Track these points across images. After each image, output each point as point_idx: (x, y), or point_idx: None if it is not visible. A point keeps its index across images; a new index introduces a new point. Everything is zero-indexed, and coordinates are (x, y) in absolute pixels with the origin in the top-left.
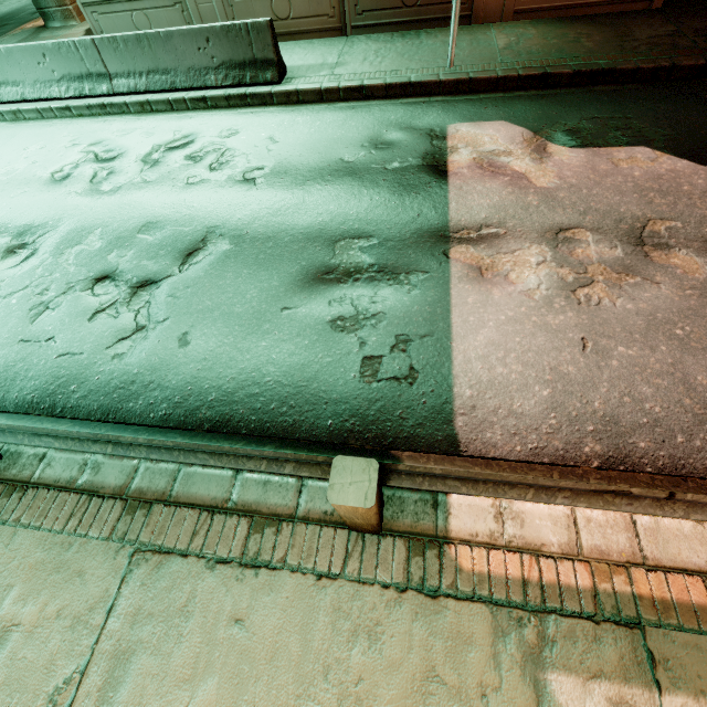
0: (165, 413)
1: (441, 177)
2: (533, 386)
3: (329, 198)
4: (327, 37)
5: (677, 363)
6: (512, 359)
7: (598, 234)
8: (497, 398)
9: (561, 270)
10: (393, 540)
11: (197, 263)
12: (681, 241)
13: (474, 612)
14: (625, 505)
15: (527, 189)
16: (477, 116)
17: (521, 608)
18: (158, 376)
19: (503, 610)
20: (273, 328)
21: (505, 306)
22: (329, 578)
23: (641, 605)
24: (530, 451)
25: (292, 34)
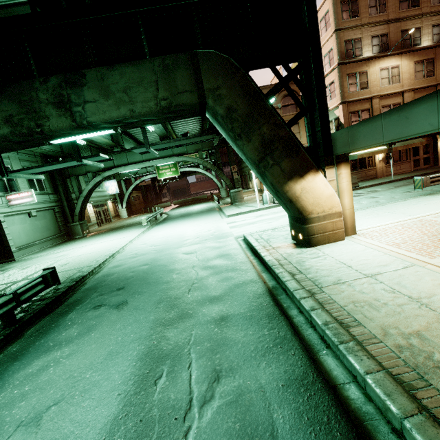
0: None
1: None
2: None
3: None
4: None
5: None
6: None
7: None
8: None
9: None
10: None
11: None
12: None
13: None
14: None
15: None
16: None
17: None
18: None
19: None
20: None
21: None
22: None
23: None
24: None
25: None
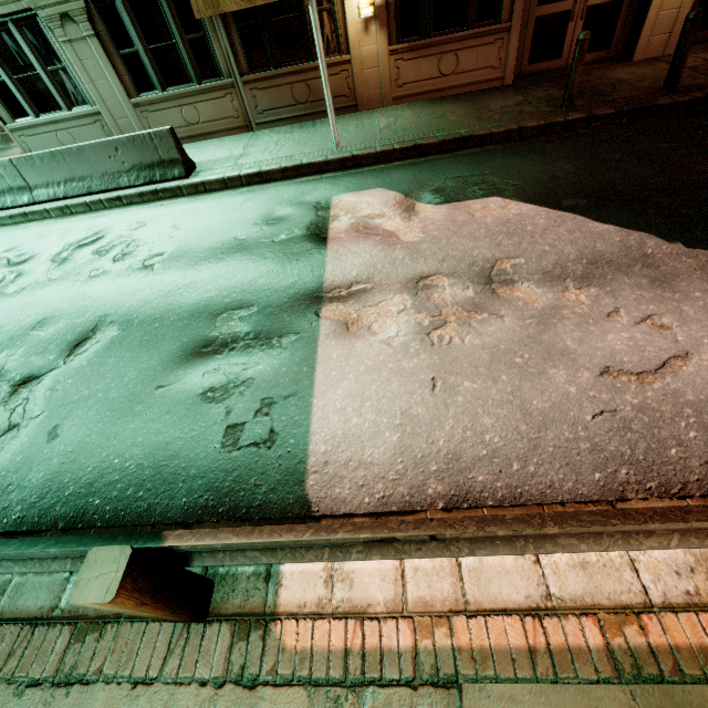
0: (18, 516)
1: (321, 243)
2: (384, 432)
3: (219, 274)
4: (236, 133)
5: (516, 391)
6: (367, 408)
7: (453, 278)
8: (349, 450)
9: (419, 315)
10: (219, 626)
11: (83, 353)
12: (523, 275)
13: (291, 699)
14: (415, 551)
15: (395, 245)
16: (359, 186)
17: (340, 684)
18: (19, 476)
19: (321, 690)
20: (144, 409)
21: (366, 356)
22: (145, 684)
23: (460, 659)
24: (378, 501)
25: (204, 135)
